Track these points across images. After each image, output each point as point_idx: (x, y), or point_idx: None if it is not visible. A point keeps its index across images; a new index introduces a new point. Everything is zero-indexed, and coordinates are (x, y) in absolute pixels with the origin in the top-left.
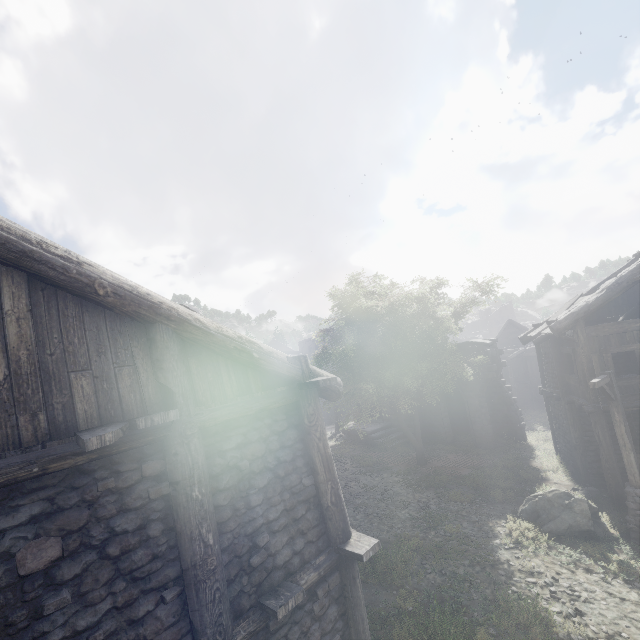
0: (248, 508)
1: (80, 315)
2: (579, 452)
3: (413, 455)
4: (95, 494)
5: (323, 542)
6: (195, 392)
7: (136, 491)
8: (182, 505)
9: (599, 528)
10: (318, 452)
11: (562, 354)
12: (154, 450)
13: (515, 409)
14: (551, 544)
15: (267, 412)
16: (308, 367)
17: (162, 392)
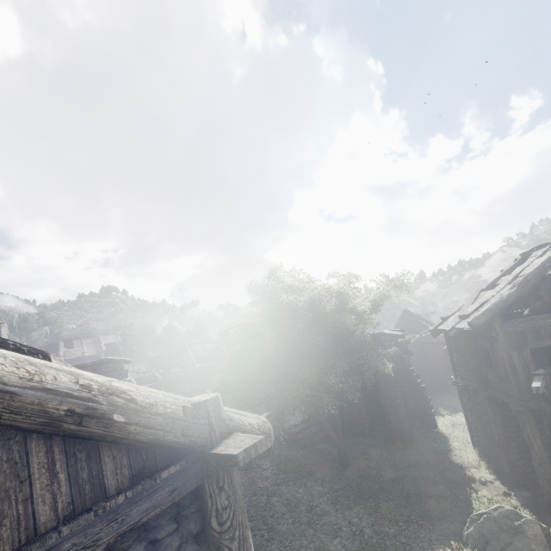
0: None
1: None
2: (503, 449)
3: (334, 453)
4: None
5: None
6: None
7: None
8: None
9: None
10: None
11: (476, 348)
12: None
13: (425, 397)
14: None
15: (137, 530)
16: (220, 417)
17: None
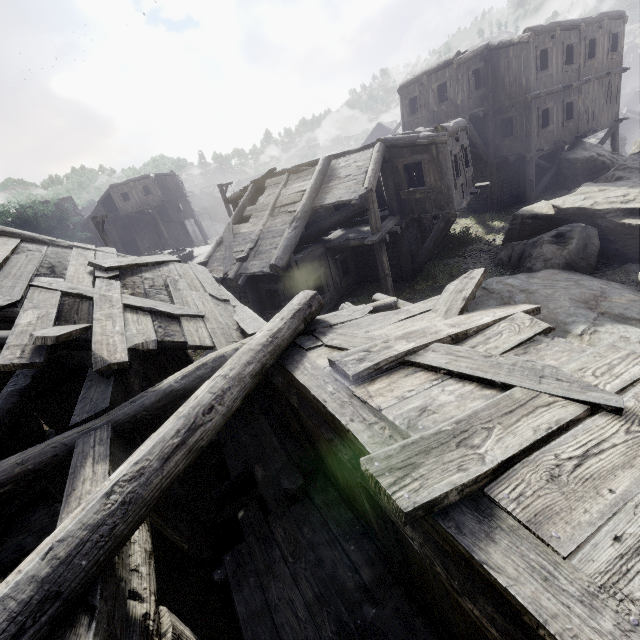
0: None
1: None
2: None
3: None
4: None
5: None
6: None
7: None
8: None
9: None
10: None
11: None
12: None
13: None
14: None
15: None
16: None
17: None
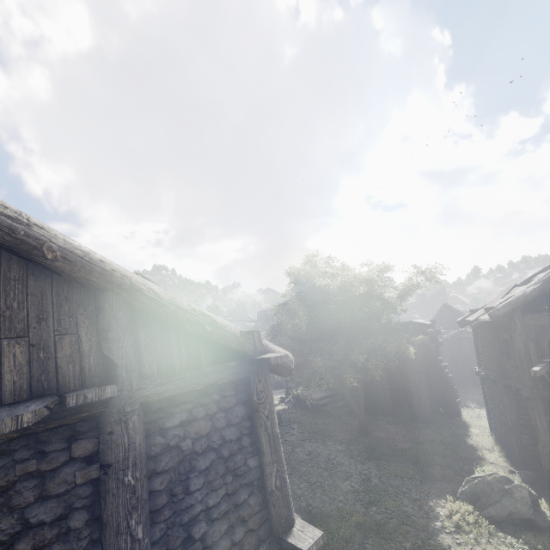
0: (186, 493)
1: (24, 278)
2: (515, 434)
3: (356, 424)
4: (11, 478)
5: (264, 530)
6: (141, 364)
7: (61, 474)
8: (111, 492)
9: (540, 517)
10: (265, 431)
11: (499, 339)
12: (88, 427)
13: (451, 386)
14: (492, 531)
15: (216, 387)
16: (261, 342)
17: (105, 363)
